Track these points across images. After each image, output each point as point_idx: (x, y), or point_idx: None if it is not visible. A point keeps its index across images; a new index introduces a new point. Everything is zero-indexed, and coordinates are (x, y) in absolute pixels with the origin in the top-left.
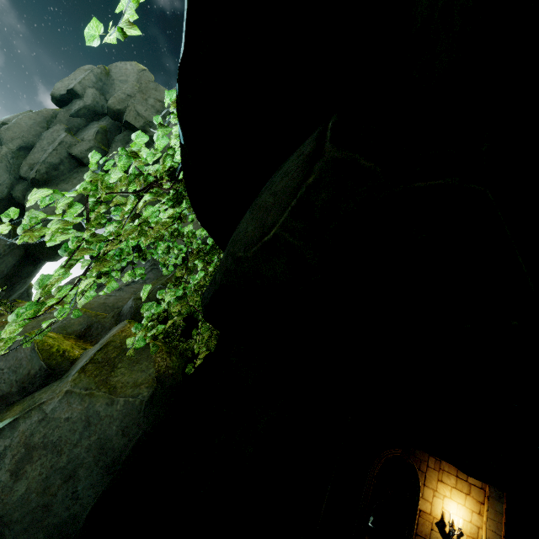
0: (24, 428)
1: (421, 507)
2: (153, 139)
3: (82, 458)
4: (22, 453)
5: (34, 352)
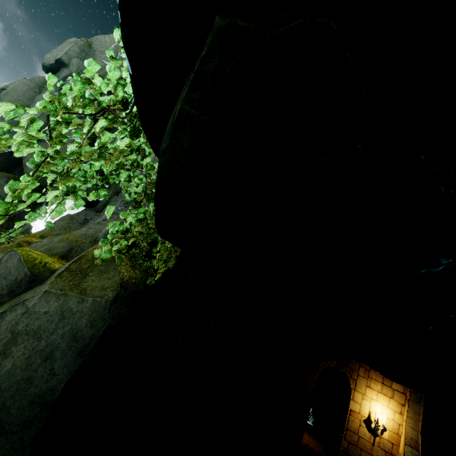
0: (11, 318)
1: (351, 407)
2: None
3: (58, 343)
4: (9, 338)
5: (20, 262)
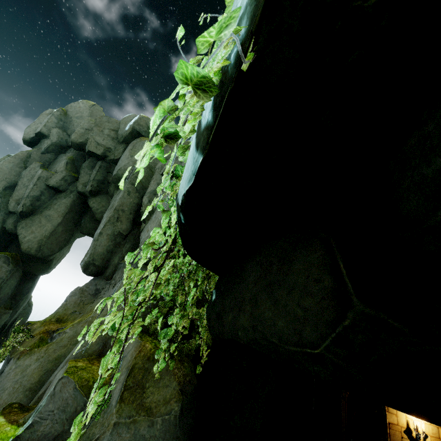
0: None
1: (389, 420)
2: (114, 161)
3: None
4: None
5: (76, 390)
